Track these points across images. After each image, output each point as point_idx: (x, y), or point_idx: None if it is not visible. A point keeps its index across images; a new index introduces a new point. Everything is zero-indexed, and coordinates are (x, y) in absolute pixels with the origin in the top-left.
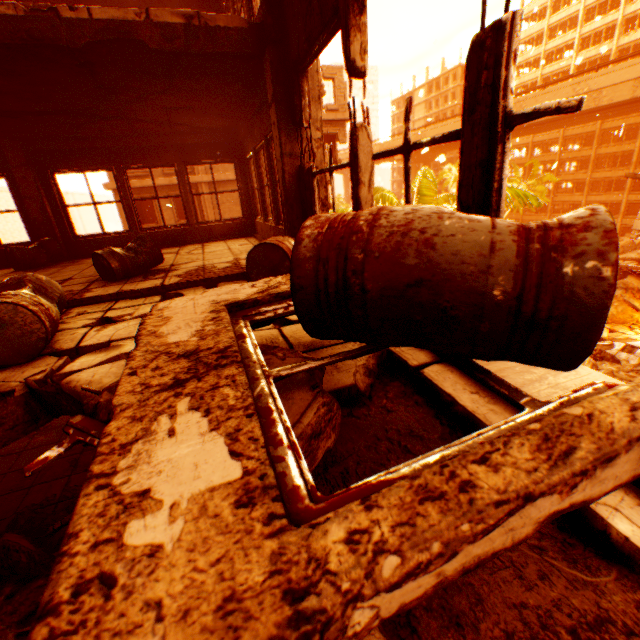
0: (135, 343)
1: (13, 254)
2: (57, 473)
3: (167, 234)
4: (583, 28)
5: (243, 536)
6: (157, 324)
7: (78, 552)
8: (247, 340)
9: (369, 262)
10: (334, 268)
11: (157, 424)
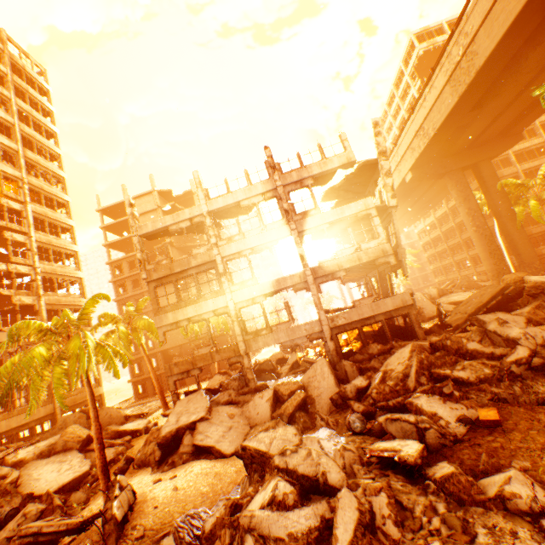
0: None
1: None
2: None
3: None
4: None
5: None
6: None
7: None
8: None
9: None
10: None
11: None
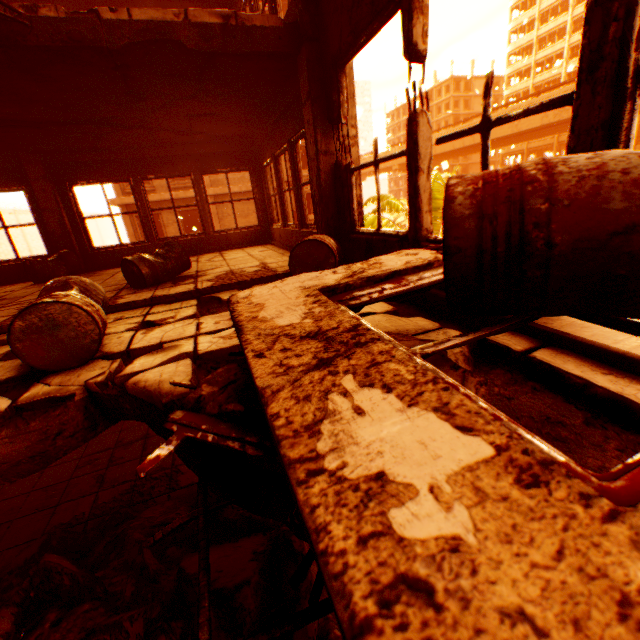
0: (192, 343)
1: (33, 267)
2: (83, 490)
3: (184, 243)
4: (571, 38)
5: (567, 522)
6: (252, 310)
7: (344, 550)
8: (362, 321)
9: (556, 212)
10: (504, 224)
11: (332, 403)
